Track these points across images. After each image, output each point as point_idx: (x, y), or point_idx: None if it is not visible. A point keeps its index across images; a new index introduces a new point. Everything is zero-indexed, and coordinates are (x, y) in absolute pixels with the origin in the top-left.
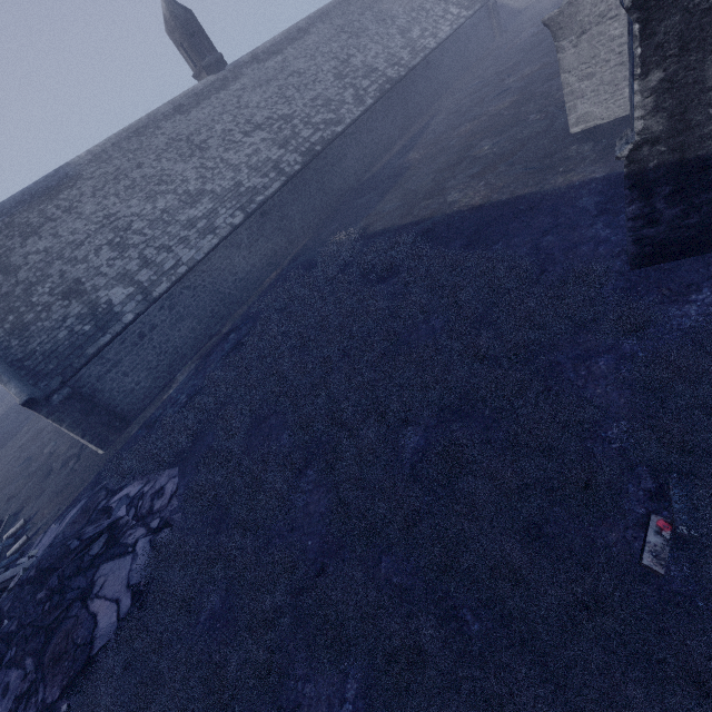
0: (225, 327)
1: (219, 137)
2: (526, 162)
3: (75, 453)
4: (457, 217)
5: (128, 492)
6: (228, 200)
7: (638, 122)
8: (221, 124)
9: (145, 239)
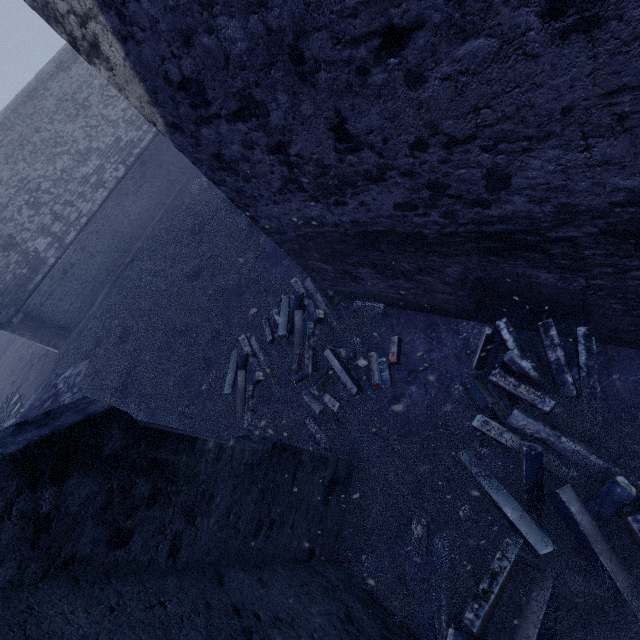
0: (127, 259)
1: (98, 93)
2: None
3: (45, 352)
4: None
5: (66, 374)
6: (112, 156)
7: None
8: (99, 78)
9: (52, 197)
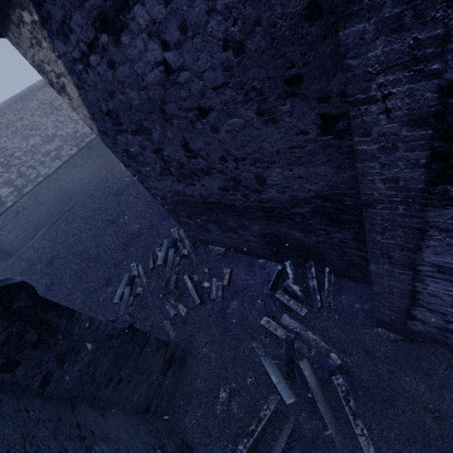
0: (66, 208)
1: None
2: None
3: None
4: None
5: None
6: (70, 141)
7: None
8: None
9: (21, 162)
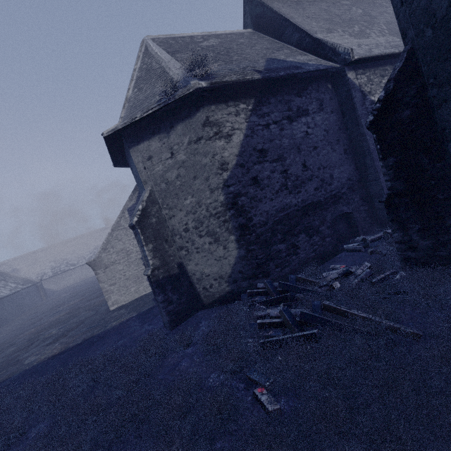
0: None
1: None
2: (89, 325)
3: None
4: (40, 365)
5: None
6: None
7: (150, 261)
8: None
9: None
